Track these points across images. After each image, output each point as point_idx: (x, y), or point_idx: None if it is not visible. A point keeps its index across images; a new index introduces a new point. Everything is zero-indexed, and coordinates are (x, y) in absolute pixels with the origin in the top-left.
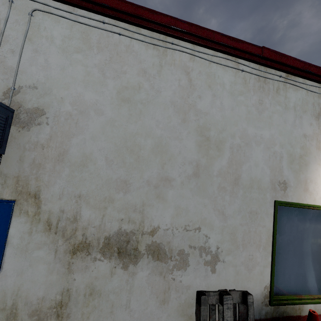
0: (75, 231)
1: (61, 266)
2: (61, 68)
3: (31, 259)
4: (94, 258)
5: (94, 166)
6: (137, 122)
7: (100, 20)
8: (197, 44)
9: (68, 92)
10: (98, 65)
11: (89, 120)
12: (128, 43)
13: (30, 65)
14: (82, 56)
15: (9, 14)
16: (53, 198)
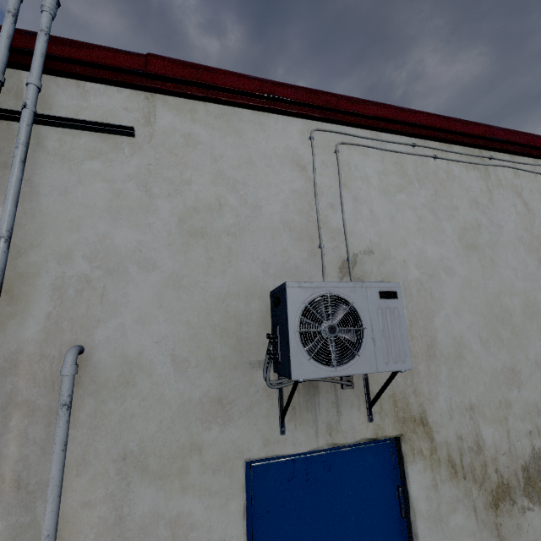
0: (486, 468)
1: (489, 533)
2: (390, 218)
3: (450, 532)
4: (521, 508)
5: (471, 355)
6: (493, 275)
7: (410, 143)
8: (516, 154)
9: (408, 249)
10: (426, 205)
11: (442, 285)
12: (445, 167)
13: (356, 221)
14: (405, 196)
15: (314, 156)
16: (443, 419)
